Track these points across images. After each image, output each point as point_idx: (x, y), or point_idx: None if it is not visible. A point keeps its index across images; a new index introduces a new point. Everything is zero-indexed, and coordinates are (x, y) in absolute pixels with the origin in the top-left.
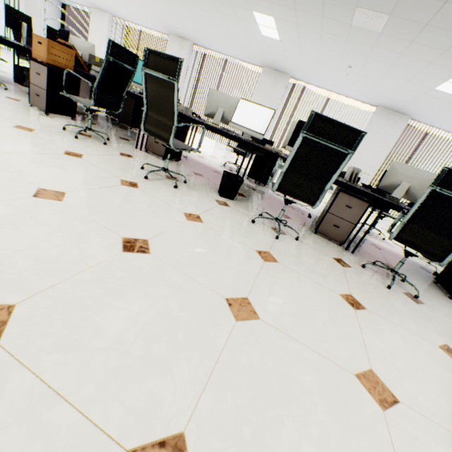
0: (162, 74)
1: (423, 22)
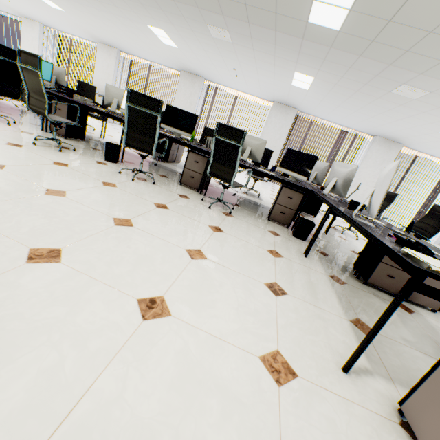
0: (29, 66)
1: (249, 36)
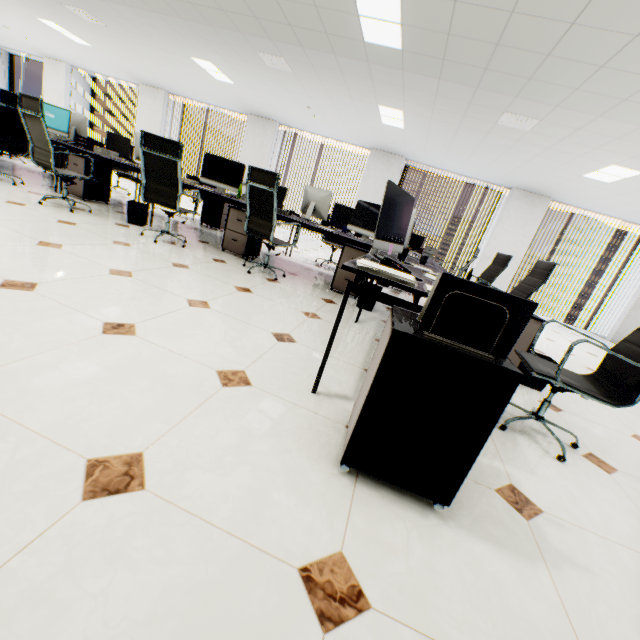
0: (30, 111)
1: (308, 63)
